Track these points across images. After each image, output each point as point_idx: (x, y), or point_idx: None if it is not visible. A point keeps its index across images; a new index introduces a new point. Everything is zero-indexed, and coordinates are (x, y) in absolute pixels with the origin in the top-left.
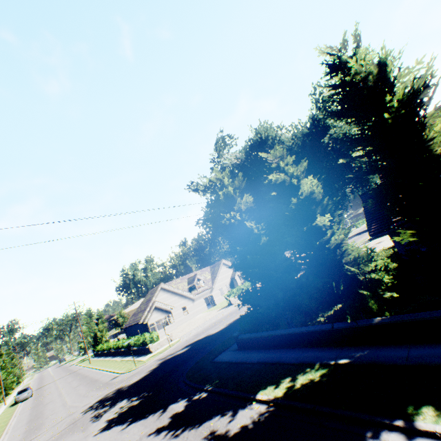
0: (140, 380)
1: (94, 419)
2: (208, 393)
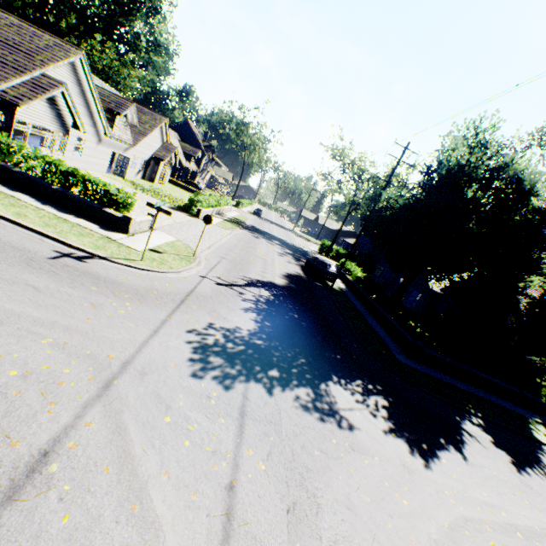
0: (270, 332)
1: (331, 420)
2: (480, 419)
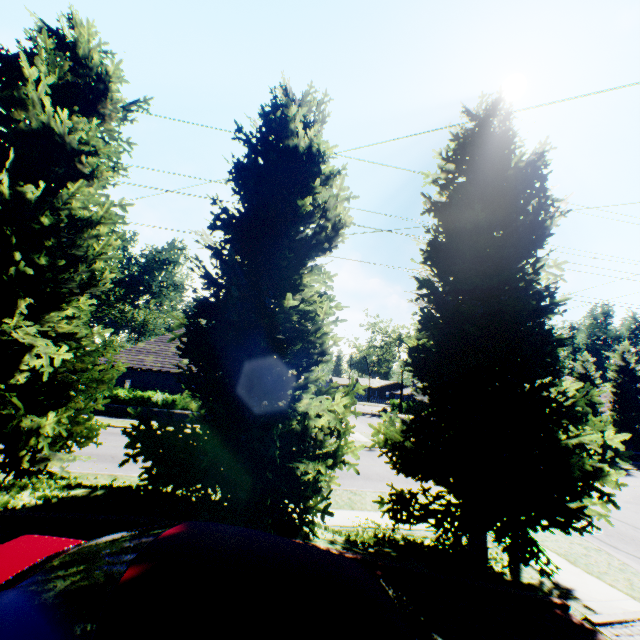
0: None
1: None
2: None
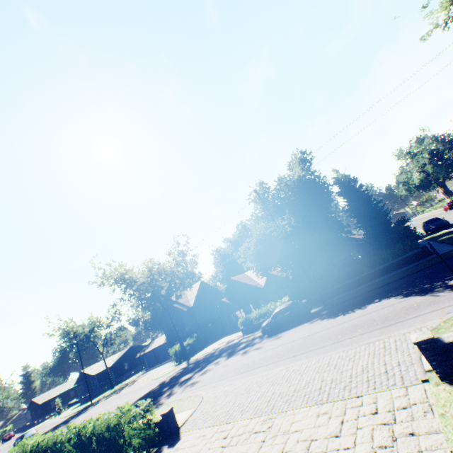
0: None
1: None
2: None
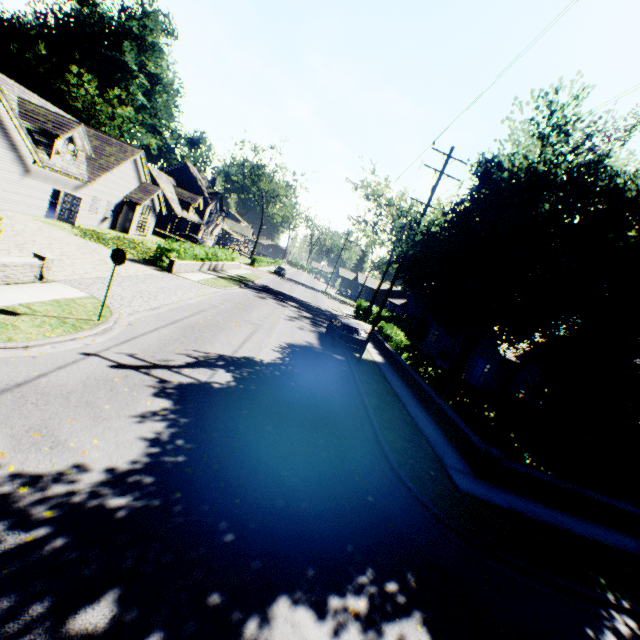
0: (174, 466)
1: None
2: (629, 616)
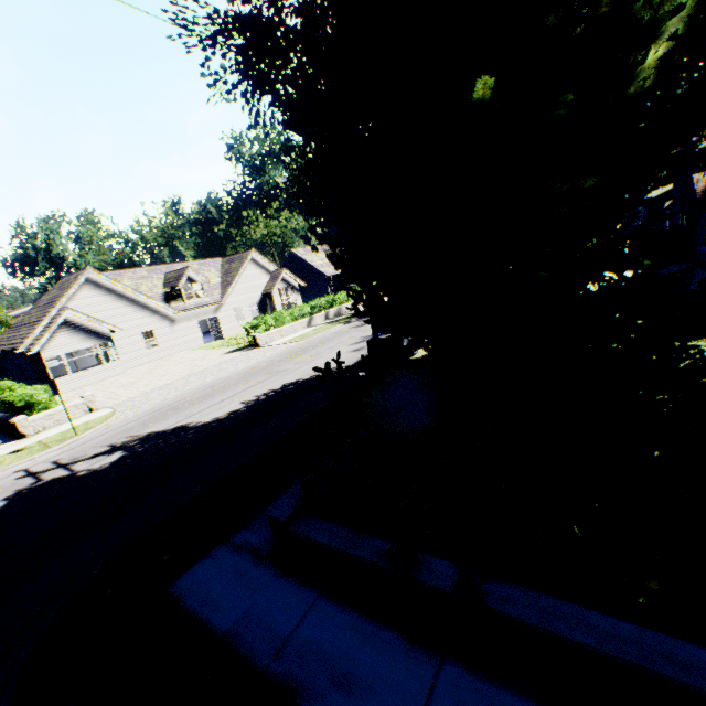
0: None
1: None
2: None
